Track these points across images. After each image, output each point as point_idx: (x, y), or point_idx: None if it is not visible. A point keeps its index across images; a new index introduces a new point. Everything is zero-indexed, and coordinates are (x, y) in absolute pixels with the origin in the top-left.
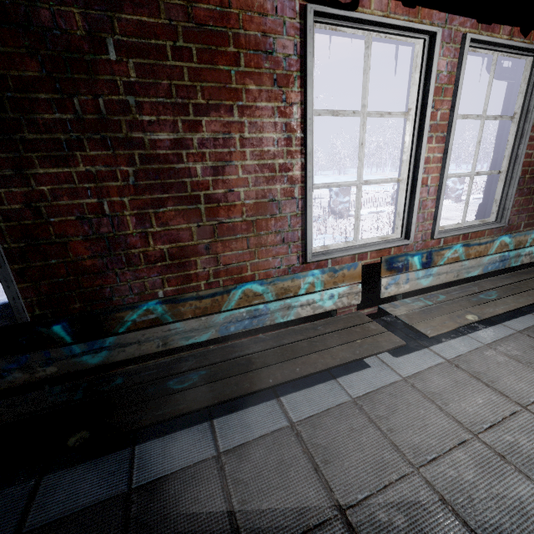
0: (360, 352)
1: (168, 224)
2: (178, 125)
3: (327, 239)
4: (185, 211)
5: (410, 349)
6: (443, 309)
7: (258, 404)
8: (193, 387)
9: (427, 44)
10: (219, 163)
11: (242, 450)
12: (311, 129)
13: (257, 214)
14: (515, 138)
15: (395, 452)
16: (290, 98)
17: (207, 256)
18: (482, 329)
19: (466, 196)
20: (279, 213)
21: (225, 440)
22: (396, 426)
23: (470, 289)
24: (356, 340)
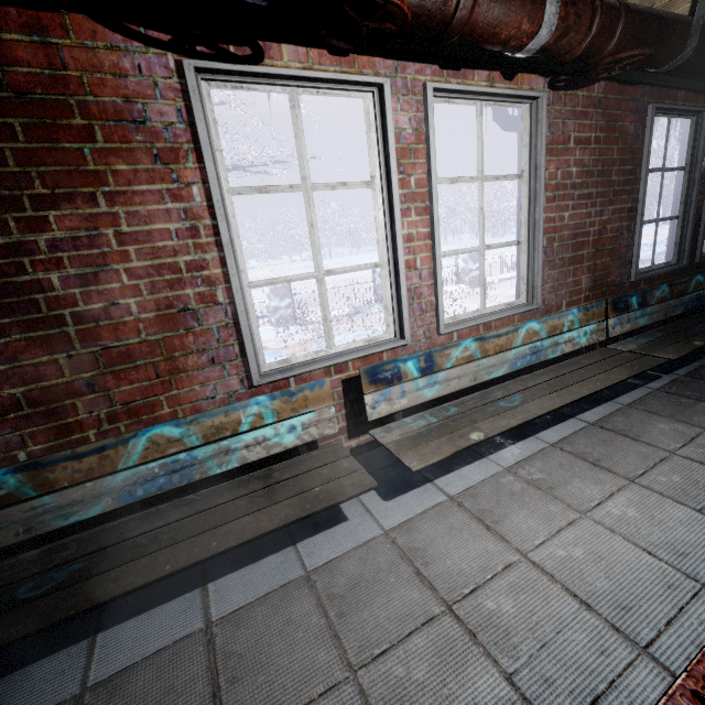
0: (310, 506)
1: (17, 358)
2: (9, 225)
3: (362, 337)
4: (43, 338)
5: (408, 486)
6: (447, 427)
7: (173, 599)
8: (51, 593)
9: (378, 98)
10: (88, 270)
11: (120, 680)
12: (223, 214)
13: (163, 330)
14: (529, 201)
15: (334, 650)
16: (185, 176)
17: (92, 395)
18: (509, 446)
19: (480, 276)
20: (198, 325)
21: (102, 666)
22: (350, 608)
23: (492, 394)
24: (314, 488)
